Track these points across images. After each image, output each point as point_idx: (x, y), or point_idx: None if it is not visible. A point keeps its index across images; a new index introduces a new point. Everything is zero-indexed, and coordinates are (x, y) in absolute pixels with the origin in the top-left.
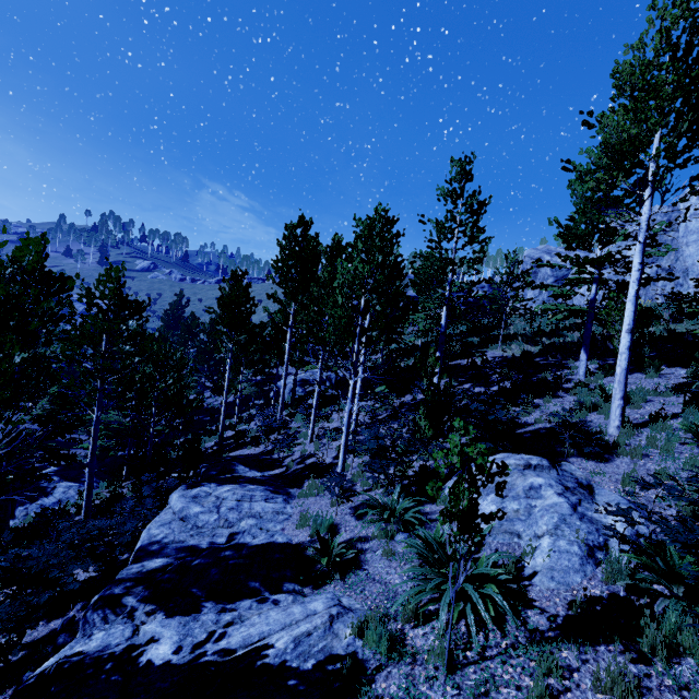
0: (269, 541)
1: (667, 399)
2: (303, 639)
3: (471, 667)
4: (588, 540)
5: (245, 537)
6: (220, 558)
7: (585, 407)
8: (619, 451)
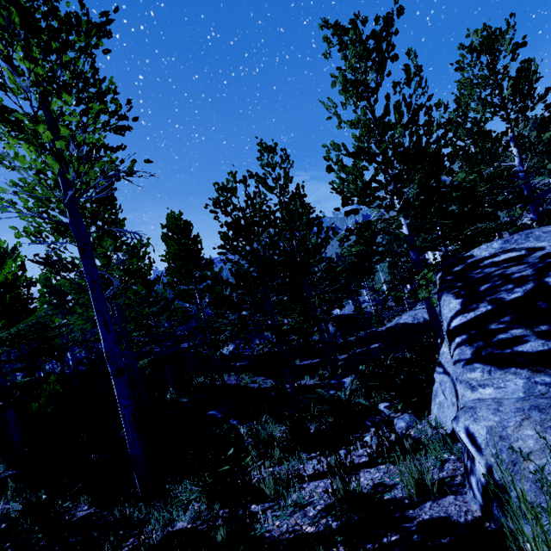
0: None
1: None
2: None
3: None
4: None
5: None
6: None
7: None
8: None
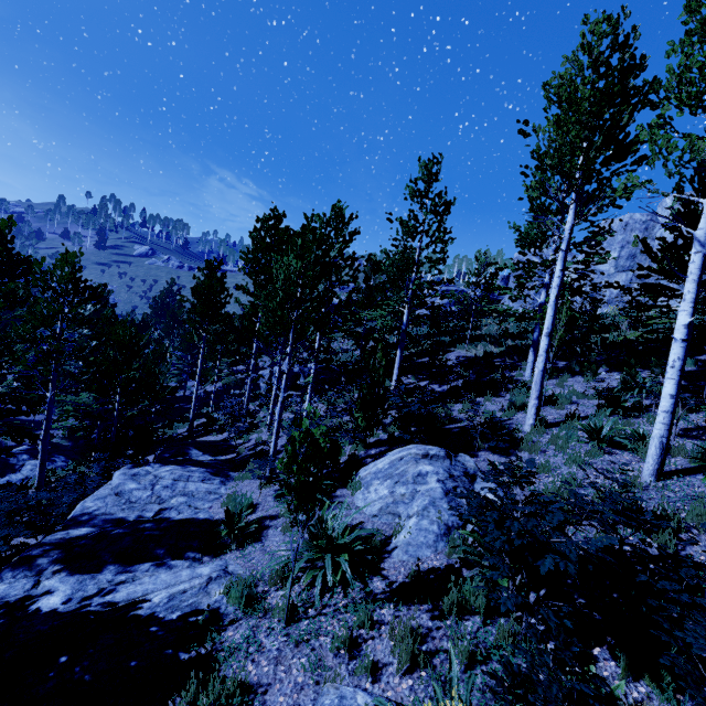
0: (191, 516)
1: (591, 401)
2: (177, 595)
3: (304, 620)
4: (448, 520)
5: (170, 513)
6: (138, 529)
7: (516, 407)
8: (522, 447)
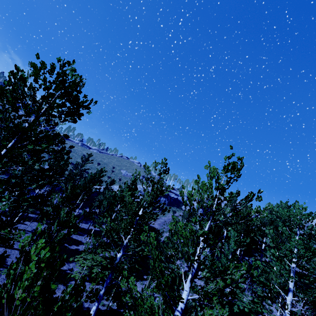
0: None
1: None
2: None
3: None
4: None
5: None
6: None
7: None
8: None
